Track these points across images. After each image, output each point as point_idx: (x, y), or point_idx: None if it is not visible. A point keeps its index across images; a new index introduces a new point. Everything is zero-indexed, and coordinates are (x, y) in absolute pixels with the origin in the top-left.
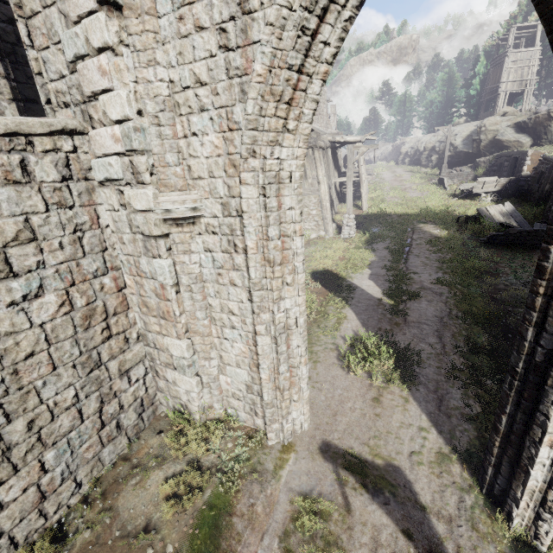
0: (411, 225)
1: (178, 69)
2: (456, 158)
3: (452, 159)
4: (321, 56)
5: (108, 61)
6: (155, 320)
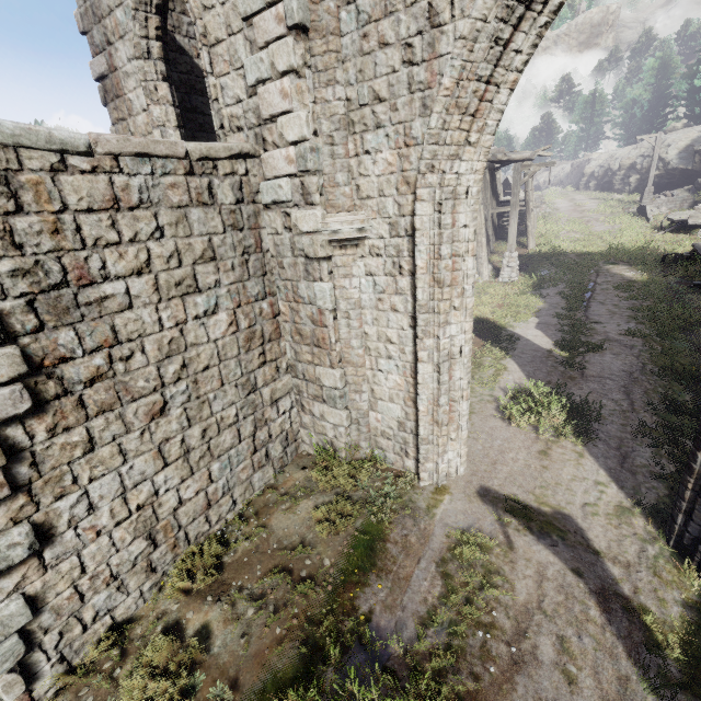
0: (595, 266)
1: (356, 87)
2: (667, 178)
3: (660, 180)
4: (511, 65)
5: (290, 84)
6: (308, 348)
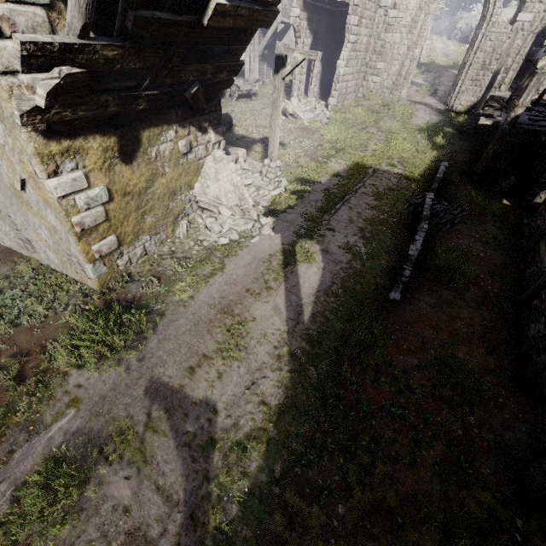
0: (446, 70)
1: None
2: None
3: None
4: None
5: None
6: (376, 56)
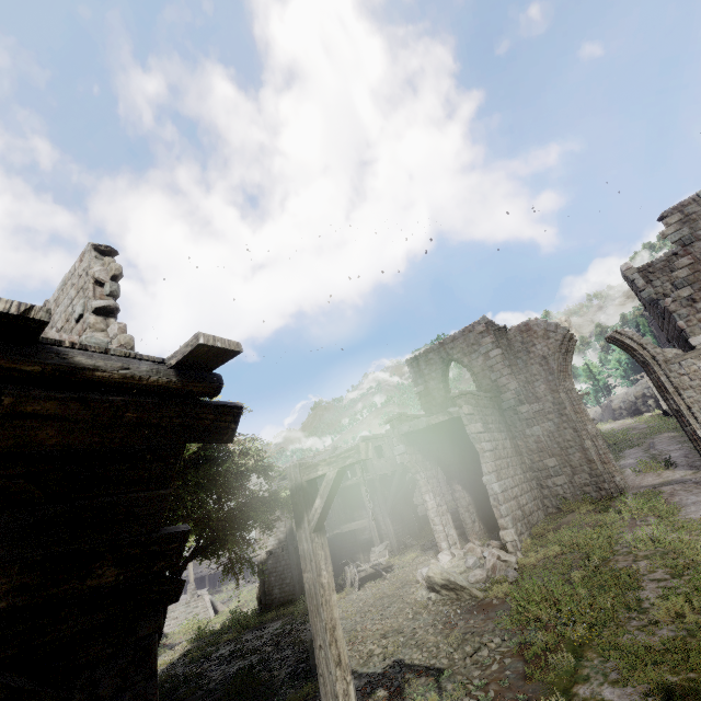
0: (650, 438)
1: (527, 374)
2: None
3: None
4: (568, 361)
5: (508, 377)
6: (536, 455)
